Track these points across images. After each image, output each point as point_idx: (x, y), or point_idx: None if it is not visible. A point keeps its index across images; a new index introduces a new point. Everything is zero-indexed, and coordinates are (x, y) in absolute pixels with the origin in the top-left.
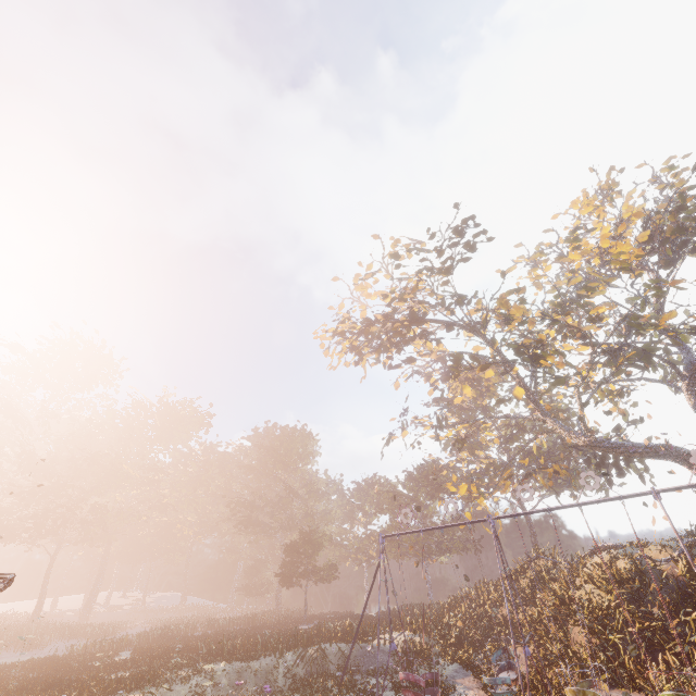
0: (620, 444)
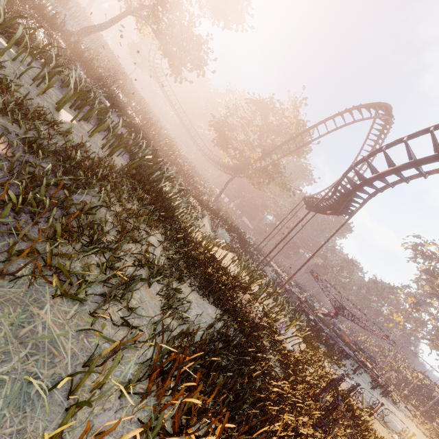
0: None
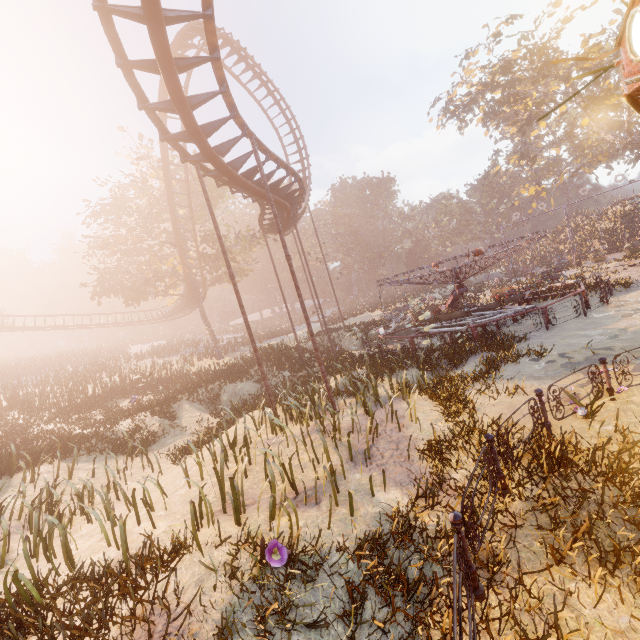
0: None
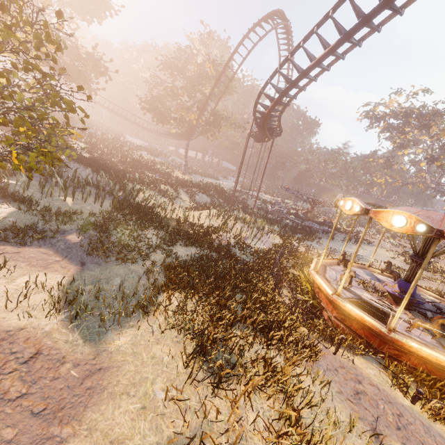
0: (442, 191)
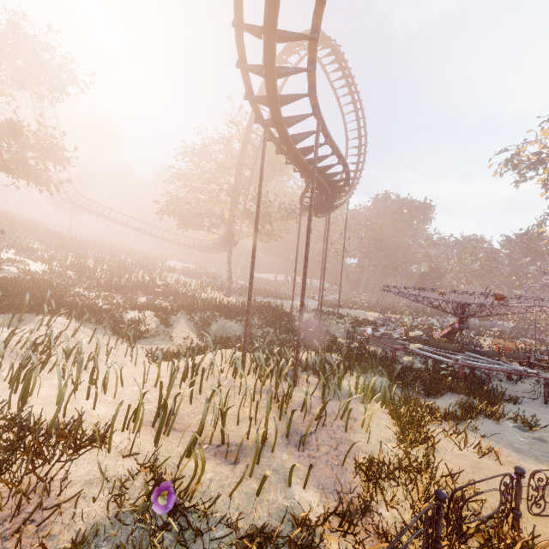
0: None
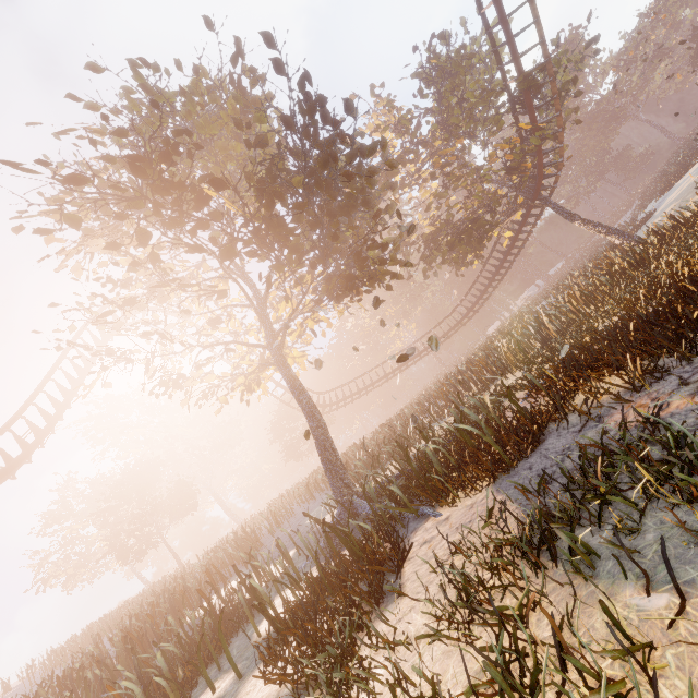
0: None
